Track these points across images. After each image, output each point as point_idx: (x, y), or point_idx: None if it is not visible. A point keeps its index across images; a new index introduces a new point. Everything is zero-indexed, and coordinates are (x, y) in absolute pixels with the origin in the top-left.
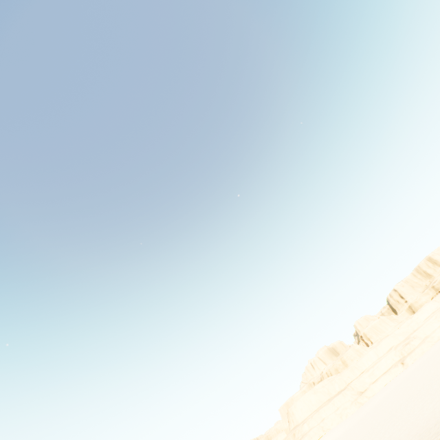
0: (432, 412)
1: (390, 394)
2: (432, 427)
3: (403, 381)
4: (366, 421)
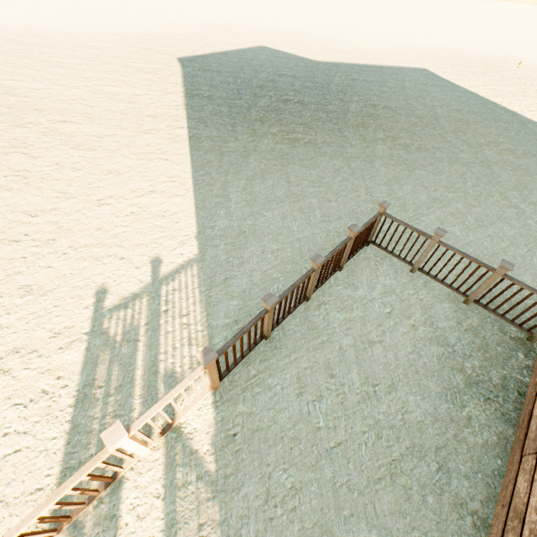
0: (426, 41)
1: None
2: (428, 48)
3: None
4: (324, 2)
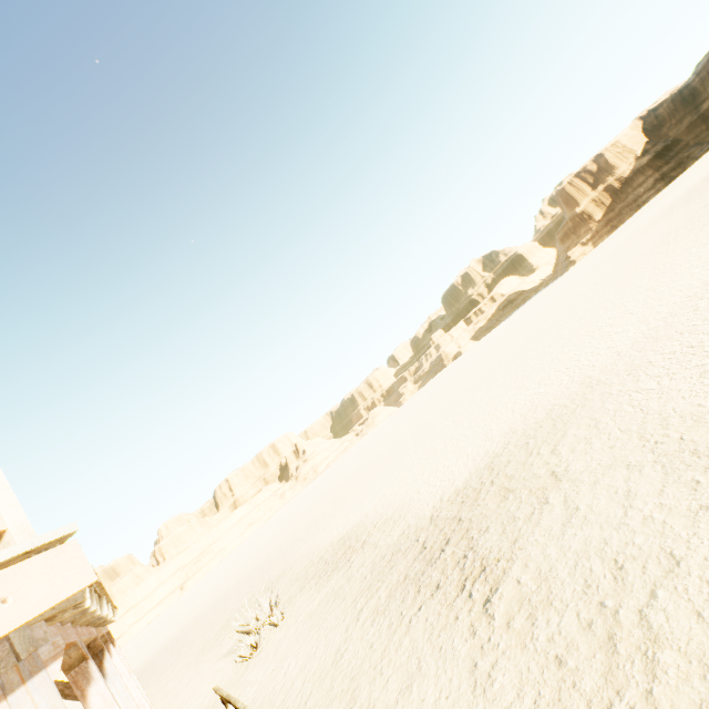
0: None
1: (138, 642)
2: None
3: (163, 619)
4: None
